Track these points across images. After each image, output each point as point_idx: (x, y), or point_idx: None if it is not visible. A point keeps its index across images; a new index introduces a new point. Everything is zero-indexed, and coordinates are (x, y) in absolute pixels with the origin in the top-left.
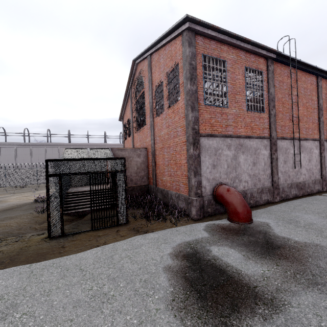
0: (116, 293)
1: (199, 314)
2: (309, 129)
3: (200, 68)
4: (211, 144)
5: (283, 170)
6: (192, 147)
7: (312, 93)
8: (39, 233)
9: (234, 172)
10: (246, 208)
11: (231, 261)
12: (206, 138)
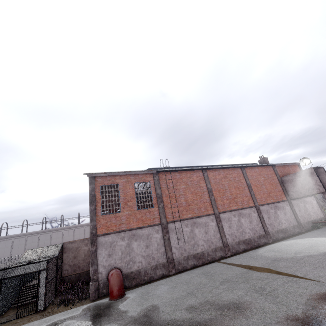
0: None
1: None
2: (201, 208)
3: (98, 194)
4: (107, 240)
5: (177, 246)
6: (90, 245)
7: (200, 182)
8: None
9: (128, 257)
10: (117, 287)
11: None
12: (102, 237)
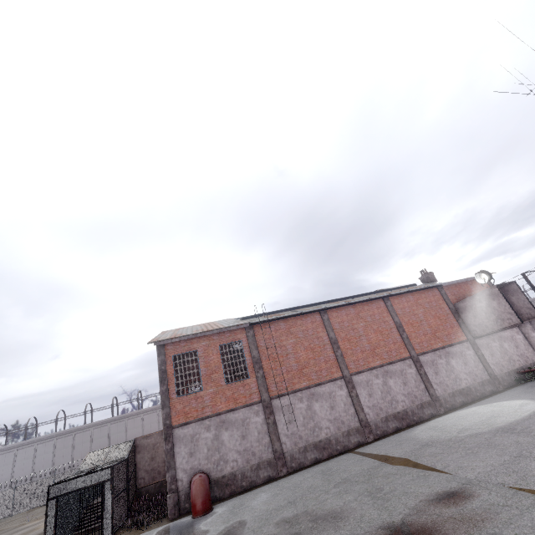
0: None
1: None
2: (322, 370)
3: (171, 367)
4: (186, 432)
5: (289, 432)
6: (165, 442)
7: (318, 330)
8: None
9: (217, 454)
10: (200, 499)
11: None
12: (180, 428)
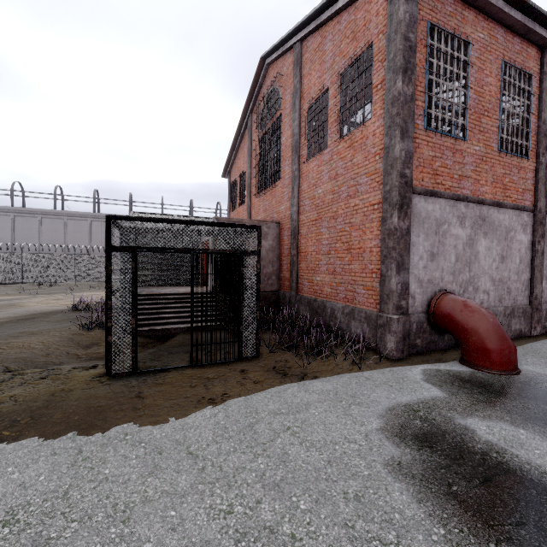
0: (298, 530)
1: None
2: None
3: (421, 50)
4: (430, 211)
5: None
6: (398, 213)
7: None
8: (87, 365)
9: (466, 272)
10: (508, 343)
11: (540, 459)
12: (422, 198)
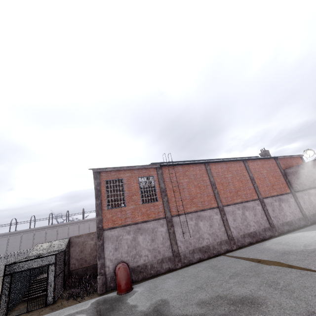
0: None
1: None
2: (205, 201)
3: (104, 188)
4: (113, 234)
5: (183, 239)
6: (97, 239)
7: (203, 175)
8: None
9: (134, 250)
10: (124, 281)
11: None
12: (109, 231)
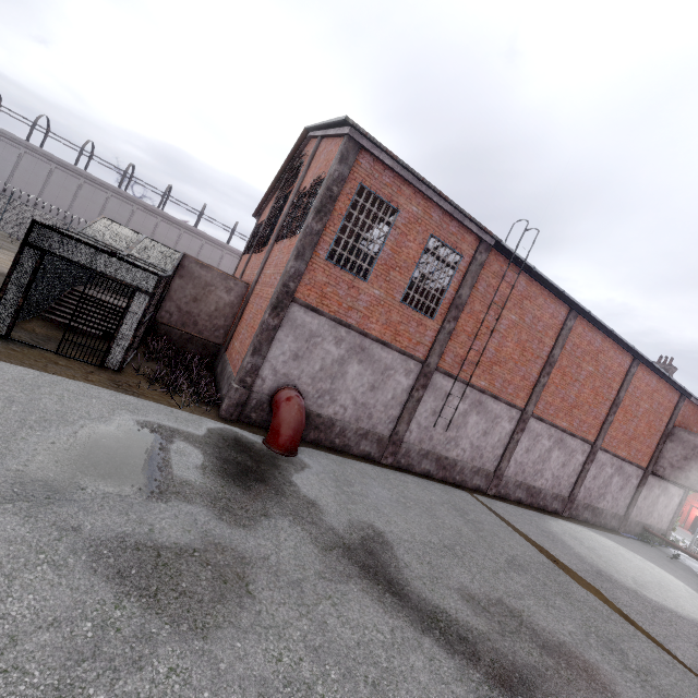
0: None
1: (61, 461)
2: (511, 384)
3: (345, 201)
4: (308, 322)
5: (424, 423)
6: (270, 311)
7: (548, 331)
8: None
9: (328, 383)
10: (292, 433)
11: (177, 459)
12: (302, 309)
